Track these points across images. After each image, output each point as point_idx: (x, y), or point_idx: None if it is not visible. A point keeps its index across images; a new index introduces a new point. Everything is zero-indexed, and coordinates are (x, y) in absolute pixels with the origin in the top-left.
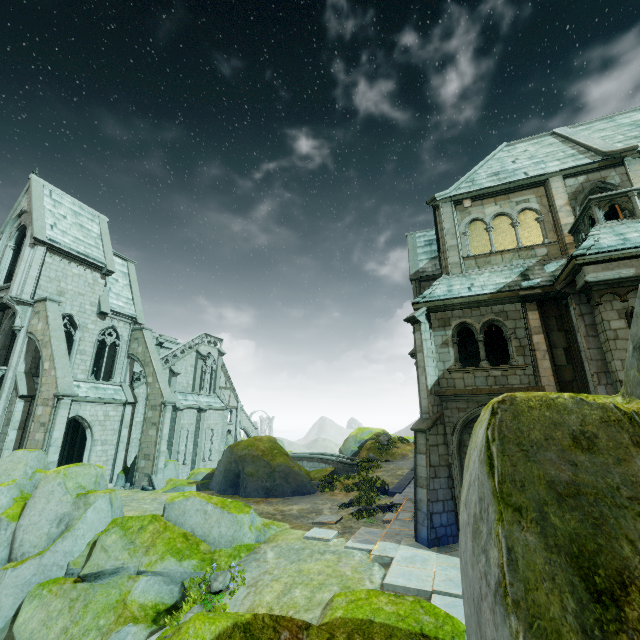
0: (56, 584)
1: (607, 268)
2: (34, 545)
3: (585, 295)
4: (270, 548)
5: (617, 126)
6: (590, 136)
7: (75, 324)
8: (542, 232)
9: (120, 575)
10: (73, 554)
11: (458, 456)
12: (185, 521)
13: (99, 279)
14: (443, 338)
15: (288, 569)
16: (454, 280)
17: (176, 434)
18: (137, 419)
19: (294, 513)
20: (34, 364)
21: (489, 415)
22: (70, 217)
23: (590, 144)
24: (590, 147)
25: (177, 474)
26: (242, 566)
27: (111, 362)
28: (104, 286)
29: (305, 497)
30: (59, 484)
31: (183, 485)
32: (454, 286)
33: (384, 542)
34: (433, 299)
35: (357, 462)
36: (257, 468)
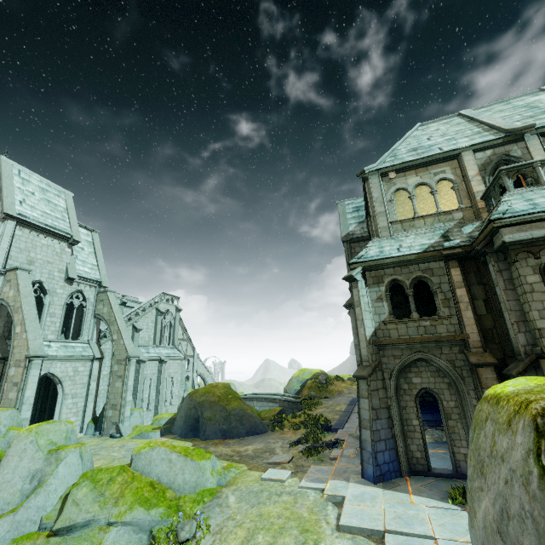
0: (29, 540)
1: (521, 230)
2: (8, 502)
3: (502, 253)
4: (231, 492)
5: (513, 108)
6: (492, 116)
7: (45, 290)
8: (458, 199)
9: (91, 527)
10: (46, 509)
11: (396, 398)
12: (151, 470)
13: (66, 248)
14: (378, 294)
15: (249, 513)
16: (384, 242)
17: (140, 384)
18: (104, 372)
19: (250, 453)
20: (7, 328)
21: (533, 433)
22: (38, 193)
23: (493, 123)
24: (493, 125)
25: (142, 421)
26: (206, 512)
27: (79, 322)
28: (71, 254)
29: (258, 437)
30: (31, 442)
31: (148, 431)
32: (385, 247)
33: (334, 480)
34: (367, 259)
35: (300, 400)
36: (214, 413)
